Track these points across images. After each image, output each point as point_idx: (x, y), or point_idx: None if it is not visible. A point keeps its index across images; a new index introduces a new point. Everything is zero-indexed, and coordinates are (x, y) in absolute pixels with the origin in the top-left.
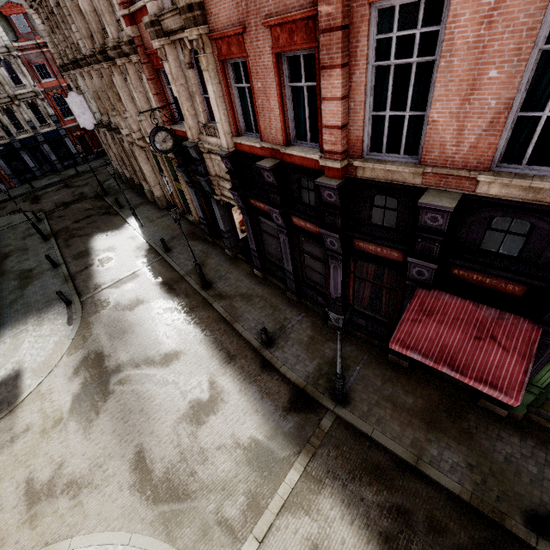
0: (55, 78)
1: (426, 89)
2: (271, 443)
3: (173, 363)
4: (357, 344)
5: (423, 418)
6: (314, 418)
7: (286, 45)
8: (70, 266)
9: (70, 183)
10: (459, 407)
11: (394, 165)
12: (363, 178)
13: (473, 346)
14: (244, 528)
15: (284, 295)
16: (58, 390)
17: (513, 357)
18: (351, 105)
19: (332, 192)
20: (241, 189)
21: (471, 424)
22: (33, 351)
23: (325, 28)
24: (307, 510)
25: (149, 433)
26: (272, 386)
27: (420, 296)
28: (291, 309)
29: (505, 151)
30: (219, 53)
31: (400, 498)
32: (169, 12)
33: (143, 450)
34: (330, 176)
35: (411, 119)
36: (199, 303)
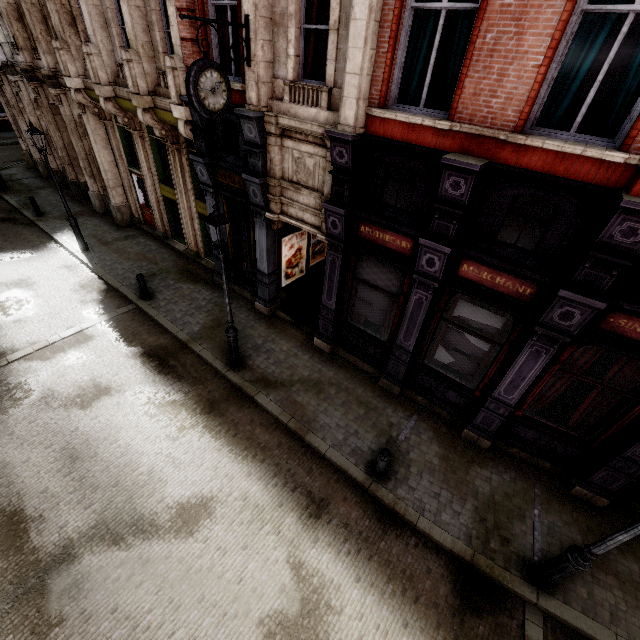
0: None
1: None
2: None
3: (201, 528)
4: (515, 467)
5: None
6: (510, 623)
7: None
8: None
9: None
10: None
11: None
12: None
13: None
14: None
15: (372, 382)
16: None
17: None
18: None
19: None
20: (349, 206)
21: None
22: None
23: None
24: None
25: None
26: (413, 561)
27: None
28: (394, 408)
29: None
30: None
31: None
32: None
33: None
34: None
35: None
36: (228, 395)
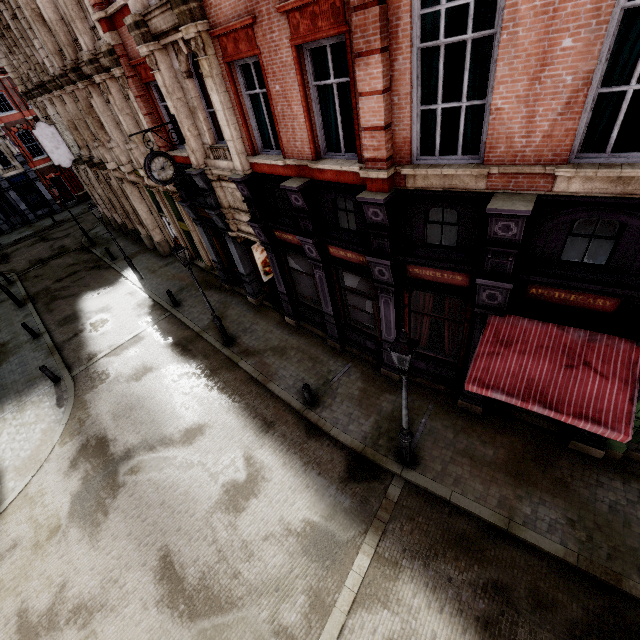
0: (18, 110)
1: (484, 73)
2: (329, 523)
3: (197, 440)
4: (418, 392)
5: (508, 471)
6: (379, 486)
7: (308, 33)
8: (55, 335)
9: (46, 235)
10: (547, 453)
11: (453, 168)
12: (415, 188)
13: (565, 377)
14: (309, 635)
15: (324, 343)
16: (51, 490)
17: (614, 384)
18: (395, 99)
19: (378, 210)
20: (263, 220)
21: (564, 471)
22: (15, 445)
23: (357, 5)
24: (384, 601)
25: (175, 531)
26: (323, 454)
27: (494, 324)
28: (335, 360)
29: (583, 140)
30: (224, 54)
31: (495, 571)
32: (157, 8)
33: (169, 554)
34: (374, 190)
35: (467, 111)
36: (222, 364)
